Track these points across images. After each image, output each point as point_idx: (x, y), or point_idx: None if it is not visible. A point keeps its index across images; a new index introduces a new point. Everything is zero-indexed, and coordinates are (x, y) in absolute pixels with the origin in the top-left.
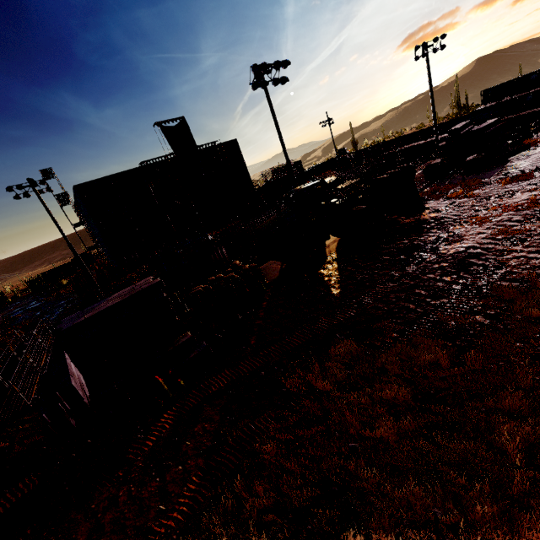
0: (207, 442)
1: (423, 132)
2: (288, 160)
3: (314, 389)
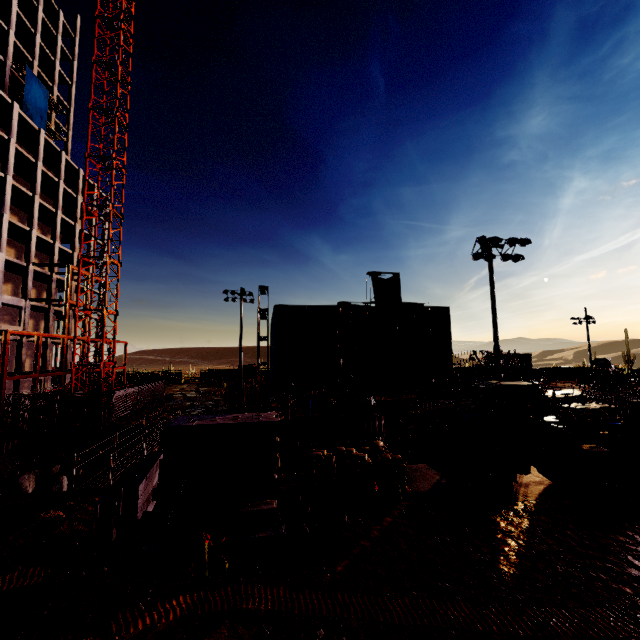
0: None
1: None
2: (497, 345)
3: None
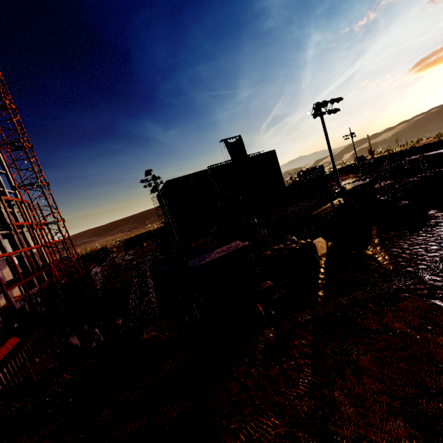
0: (308, 351)
1: None
2: (335, 166)
3: (390, 329)
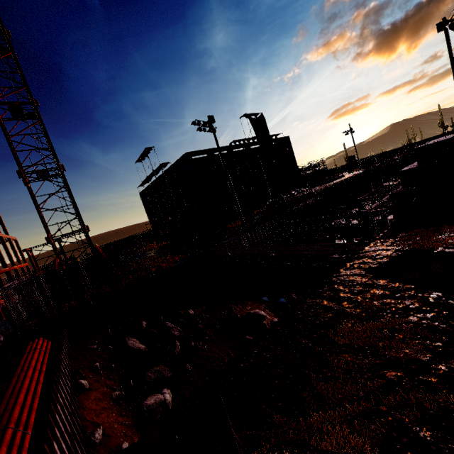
0: None
1: (422, 142)
2: None
3: None
